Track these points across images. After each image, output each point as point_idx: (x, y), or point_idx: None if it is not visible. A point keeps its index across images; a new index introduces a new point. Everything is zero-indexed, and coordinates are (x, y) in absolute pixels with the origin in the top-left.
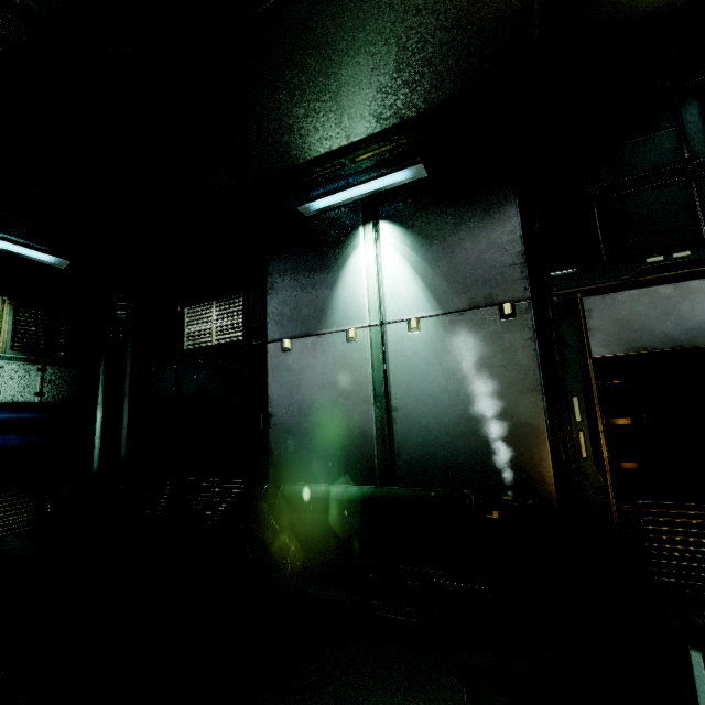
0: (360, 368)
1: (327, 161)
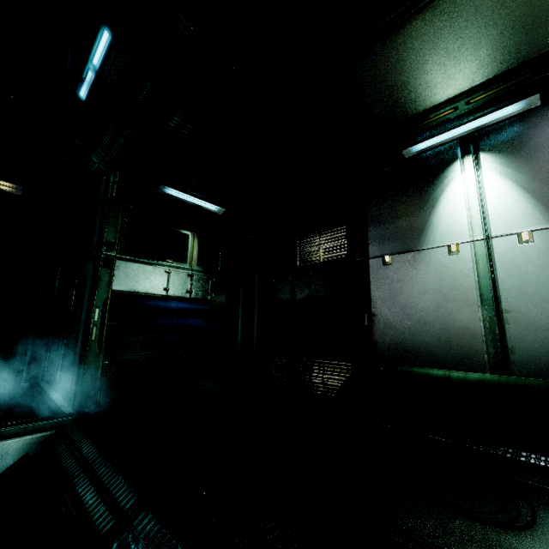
0: (464, 276)
1: (443, 107)
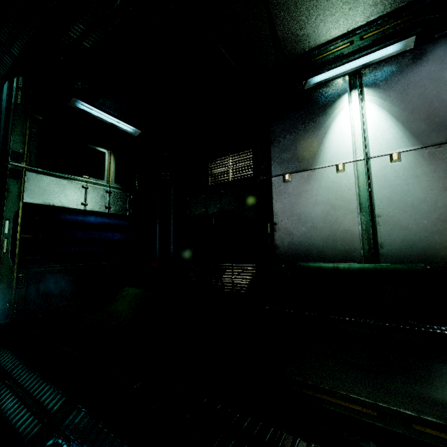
0: (348, 190)
1: (342, 40)
